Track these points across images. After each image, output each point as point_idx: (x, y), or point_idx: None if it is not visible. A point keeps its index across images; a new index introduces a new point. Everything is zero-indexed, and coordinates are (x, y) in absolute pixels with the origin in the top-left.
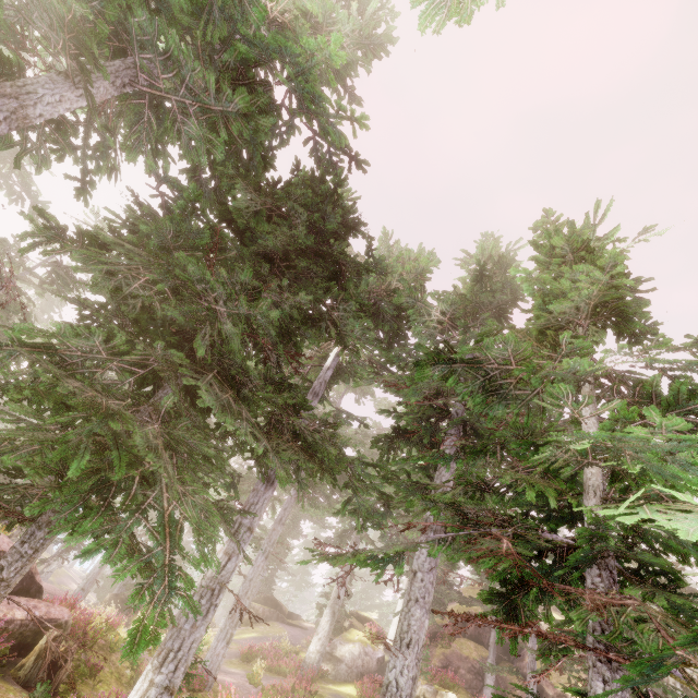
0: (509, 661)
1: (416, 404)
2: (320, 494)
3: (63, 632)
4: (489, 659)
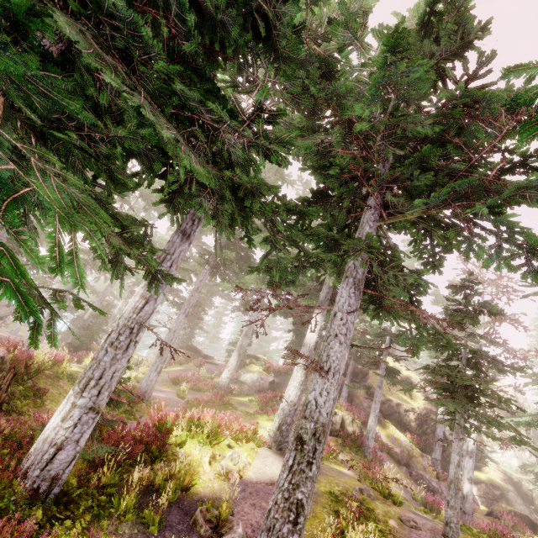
0: (356, 382)
1: (346, 155)
2: (230, 271)
3: (1, 365)
4: (346, 381)
